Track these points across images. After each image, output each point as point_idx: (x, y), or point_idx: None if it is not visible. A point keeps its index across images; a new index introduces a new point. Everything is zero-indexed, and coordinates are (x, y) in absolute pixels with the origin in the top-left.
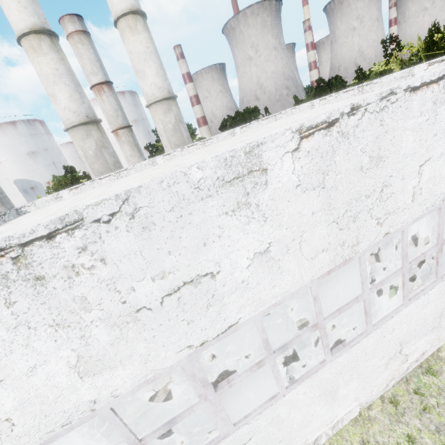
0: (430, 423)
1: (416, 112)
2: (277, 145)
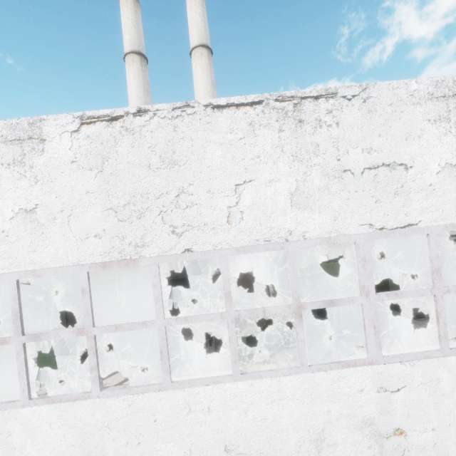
0: None
1: (224, 129)
2: (58, 124)
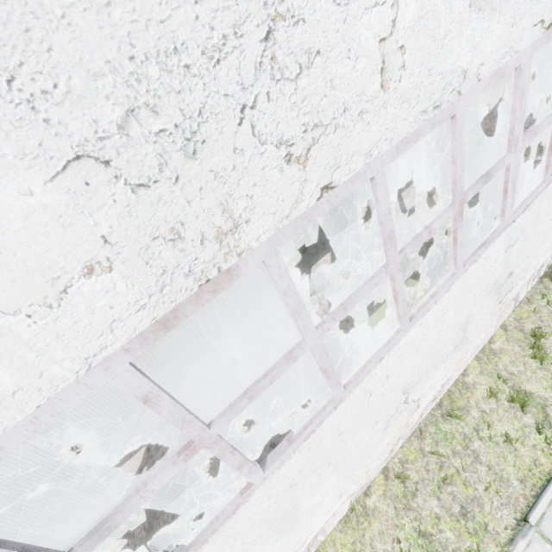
0: (452, 503)
1: None
2: None
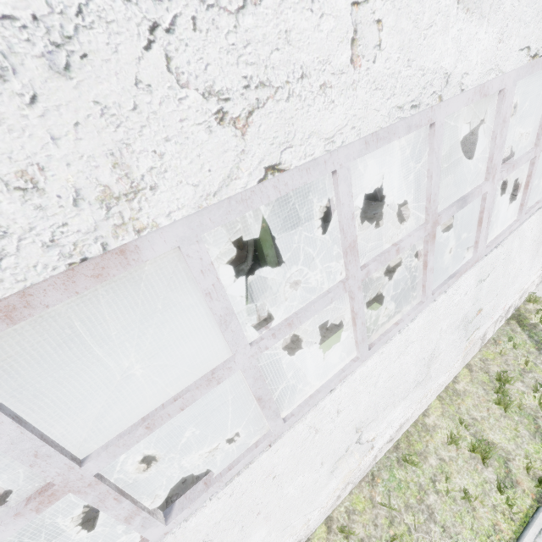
0: None
1: None
2: None
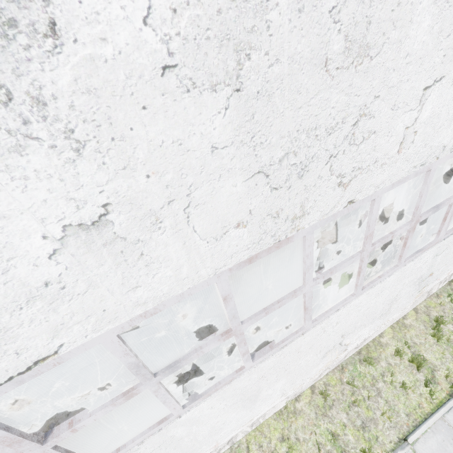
0: (356, 418)
1: None
2: None
